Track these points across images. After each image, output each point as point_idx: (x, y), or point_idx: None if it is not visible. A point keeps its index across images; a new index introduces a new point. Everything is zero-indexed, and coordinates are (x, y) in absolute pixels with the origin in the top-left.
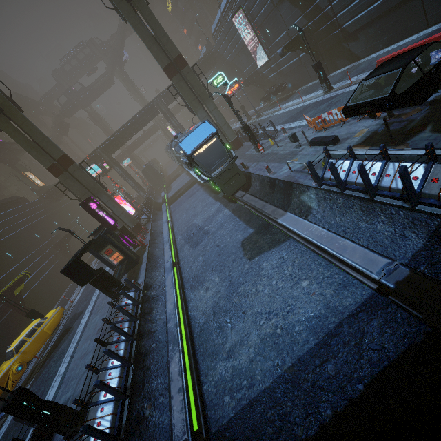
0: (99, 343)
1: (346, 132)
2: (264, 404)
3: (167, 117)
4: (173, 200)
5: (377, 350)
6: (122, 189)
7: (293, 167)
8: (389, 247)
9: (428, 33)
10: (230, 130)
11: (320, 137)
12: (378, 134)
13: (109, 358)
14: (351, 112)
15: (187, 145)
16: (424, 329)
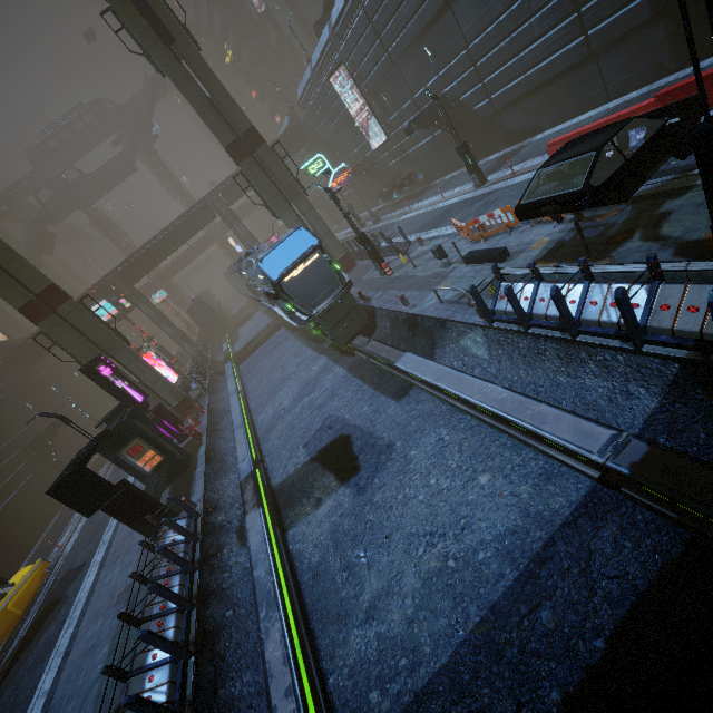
0: (127, 621)
1: (517, 243)
2: (443, 698)
3: (230, 223)
4: (245, 356)
5: (617, 578)
6: (153, 341)
7: (444, 297)
8: (608, 412)
9: (611, 108)
10: (336, 242)
11: (480, 250)
12: (566, 245)
13: (147, 648)
14: (527, 213)
15: (272, 266)
16: (682, 535)
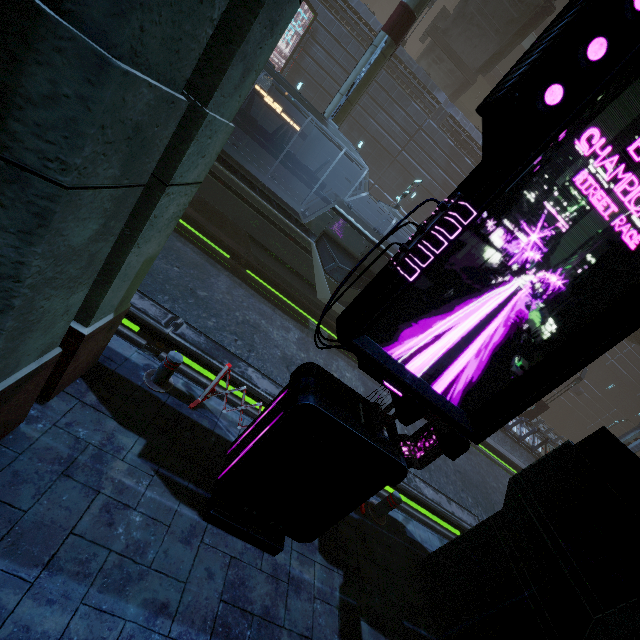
0: None
1: None
2: None
3: None
4: None
5: None
6: None
7: None
8: None
9: None
10: None
11: None
12: None
13: None
14: None
15: None
16: None
